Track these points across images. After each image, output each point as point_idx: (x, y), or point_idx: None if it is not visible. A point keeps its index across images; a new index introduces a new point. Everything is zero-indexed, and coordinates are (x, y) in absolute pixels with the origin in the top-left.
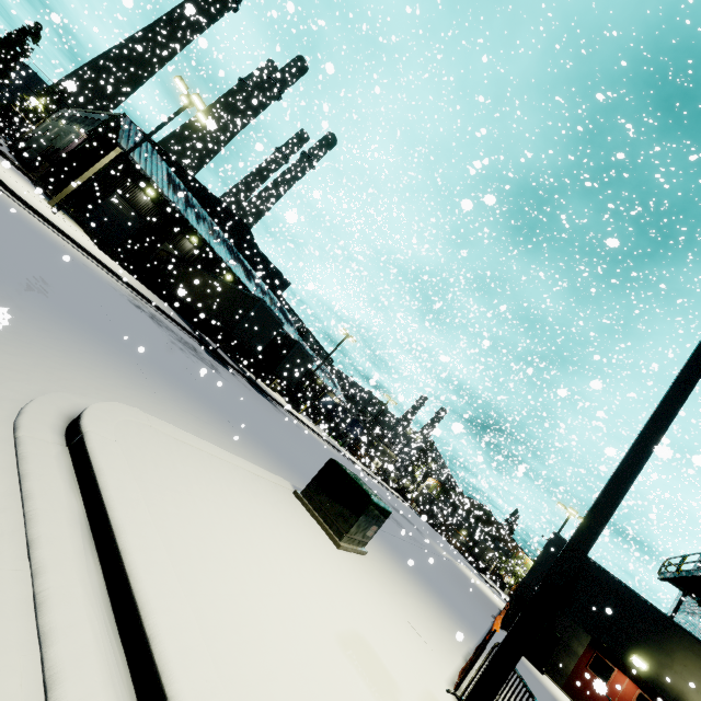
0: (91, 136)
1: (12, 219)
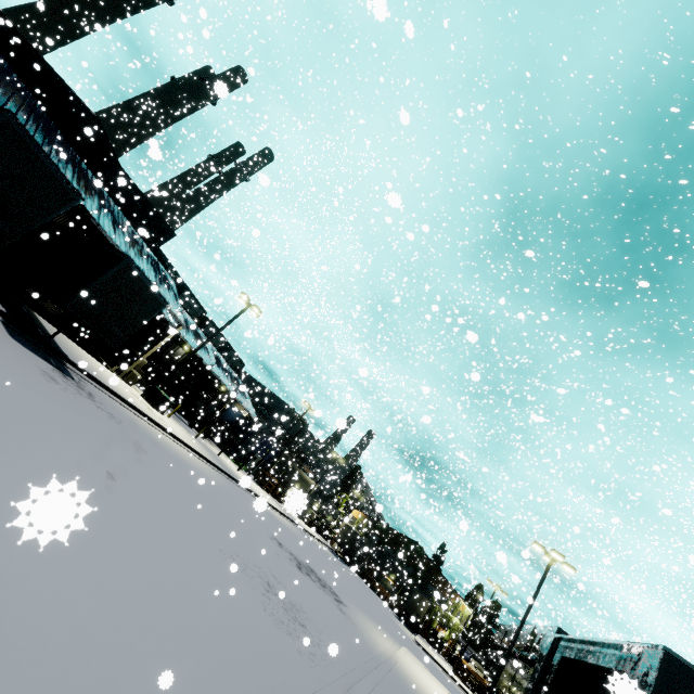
0: None
1: None
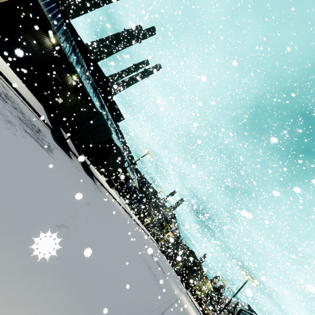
0: None
1: None
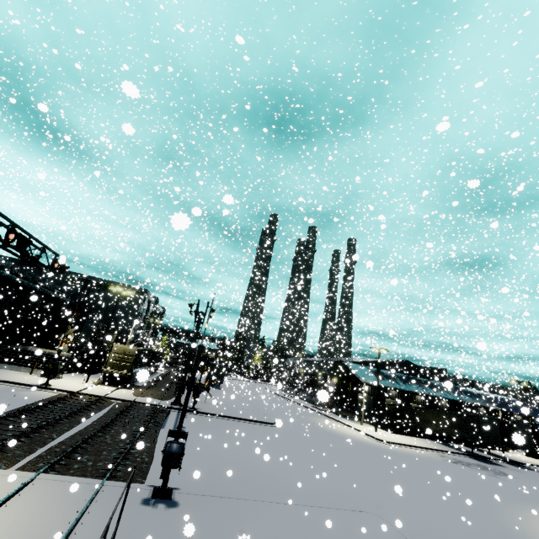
0: (340, 379)
1: (420, 461)
